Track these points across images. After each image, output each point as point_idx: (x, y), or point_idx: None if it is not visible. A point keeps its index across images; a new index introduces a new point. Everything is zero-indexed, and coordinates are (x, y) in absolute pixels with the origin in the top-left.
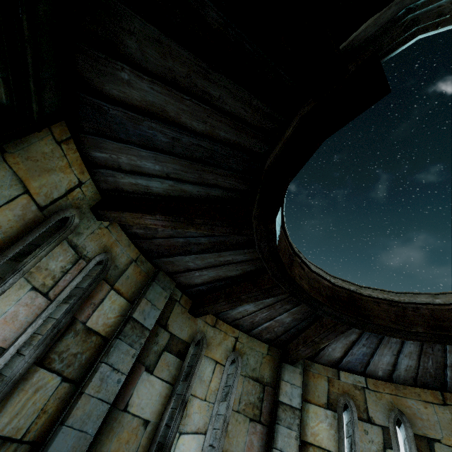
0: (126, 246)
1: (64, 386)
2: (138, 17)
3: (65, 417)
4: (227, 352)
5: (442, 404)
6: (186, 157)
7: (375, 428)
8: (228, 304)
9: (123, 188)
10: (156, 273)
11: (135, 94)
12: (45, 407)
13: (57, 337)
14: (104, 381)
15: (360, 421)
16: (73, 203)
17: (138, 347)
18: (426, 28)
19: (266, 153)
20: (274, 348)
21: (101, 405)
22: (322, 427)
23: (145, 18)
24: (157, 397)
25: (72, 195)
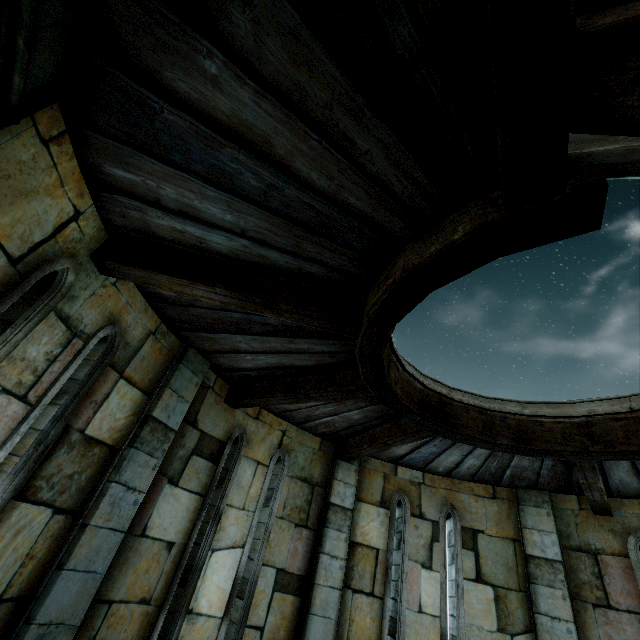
0: (141, 311)
1: (57, 520)
2: None
3: (63, 559)
4: (271, 449)
5: (492, 497)
6: (284, 216)
7: (426, 523)
8: (289, 400)
9: (156, 232)
10: (183, 350)
11: (221, 103)
12: (32, 552)
13: (43, 456)
14: (115, 505)
15: (412, 518)
16: (65, 247)
17: (161, 456)
18: None
19: (406, 239)
20: (328, 442)
21: (113, 536)
22: (373, 526)
23: None
24: (183, 513)
25: (63, 234)
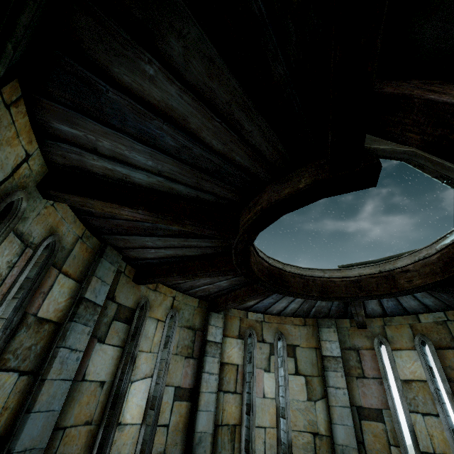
0: (71, 222)
1: (22, 380)
2: (199, 26)
3: (30, 406)
4: (166, 310)
5: (304, 325)
6: (190, 164)
7: (266, 345)
8: (182, 278)
9: (90, 169)
10: (103, 248)
11: (154, 92)
12: (6, 405)
13: (9, 336)
14: (64, 363)
15: (258, 343)
16: (19, 182)
17: (92, 324)
18: (409, 162)
19: (268, 182)
20: (203, 301)
21: (64, 384)
22: (234, 351)
23: (207, 32)
24: (110, 361)
25: (18, 173)
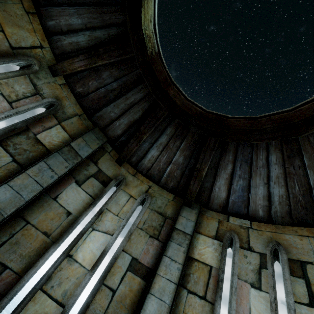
0: (73, 103)
1: (13, 165)
2: None
3: (9, 181)
4: (140, 192)
5: None
6: (92, 4)
7: (254, 254)
8: (135, 141)
9: (66, 50)
10: (93, 128)
11: None
12: None
13: (14, 133)
14: (41, 171)
15: (241, 249)
16: (36, 56)
17: (71, 164)
18: None
19: None
20: (178, 198)
21: (36, 185)
22: (208, 250)
23: None
24: (80, 201)
25: (35, 51)
